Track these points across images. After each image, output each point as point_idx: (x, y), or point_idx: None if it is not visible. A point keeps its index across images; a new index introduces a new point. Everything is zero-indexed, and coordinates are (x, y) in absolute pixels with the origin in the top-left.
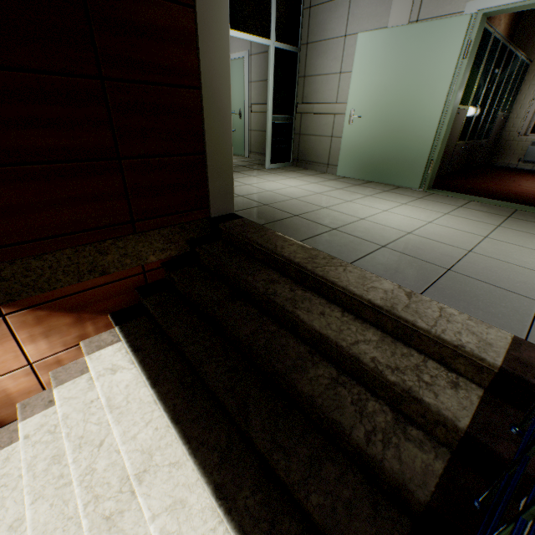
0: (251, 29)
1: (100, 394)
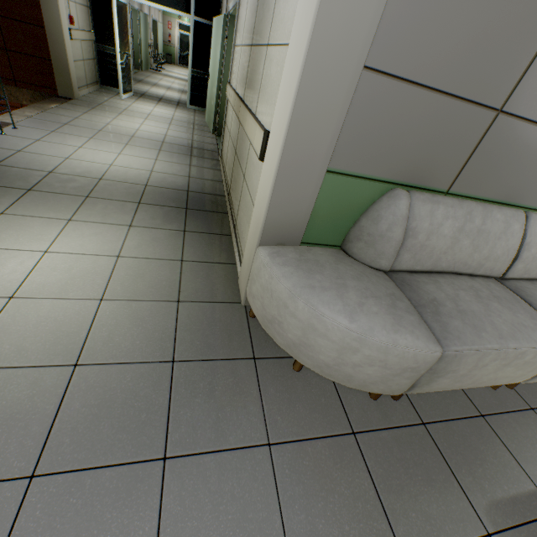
0: (173, 5)
1: None
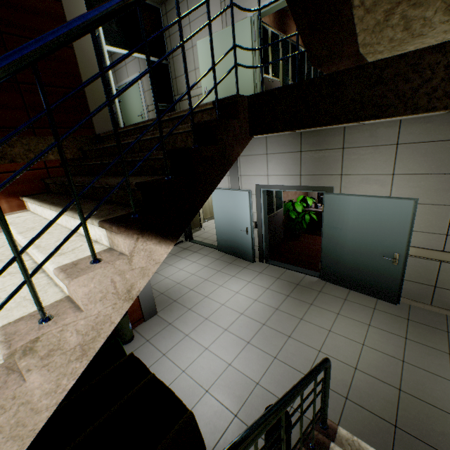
0: (130, 49)
1: None
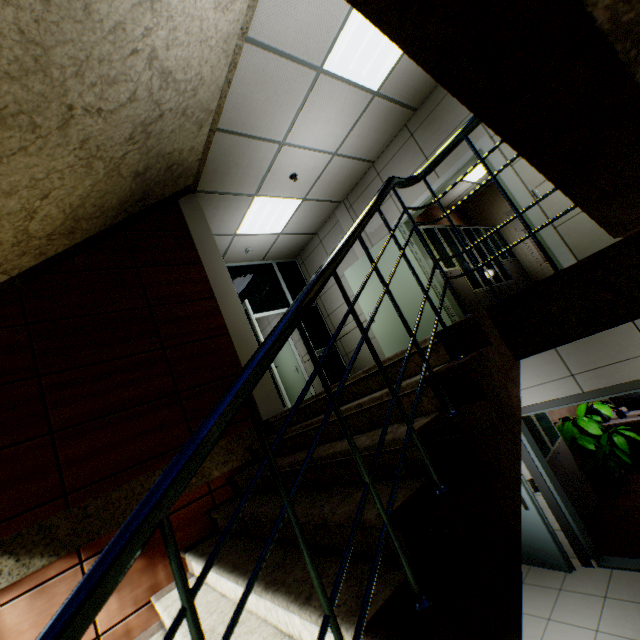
0: (275, 307)
1: (166, 617)
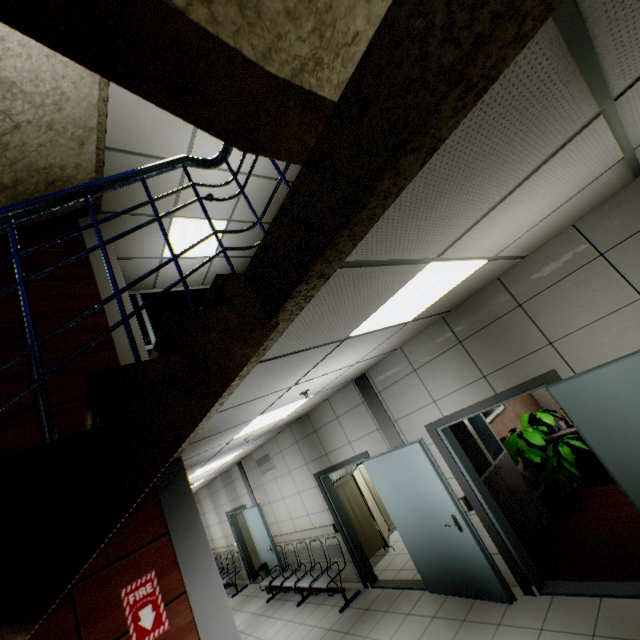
0: None
1: None
